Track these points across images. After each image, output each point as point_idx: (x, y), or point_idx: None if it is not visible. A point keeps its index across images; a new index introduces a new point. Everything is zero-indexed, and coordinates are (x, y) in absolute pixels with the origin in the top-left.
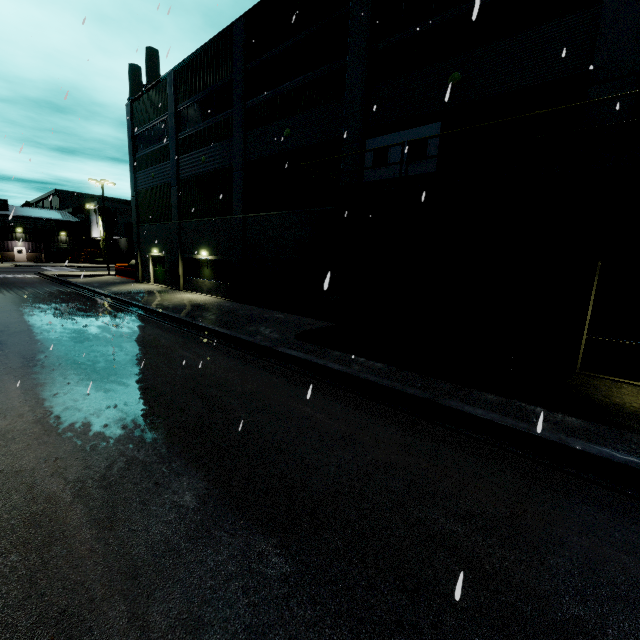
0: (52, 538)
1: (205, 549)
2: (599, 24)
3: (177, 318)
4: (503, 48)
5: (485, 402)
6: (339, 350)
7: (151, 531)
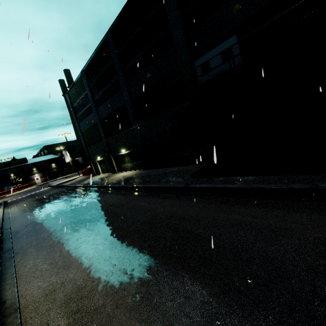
0: None
1: None
2: None
3: (125, 186)
4: None
5: None
6: (221, 176)
7: None
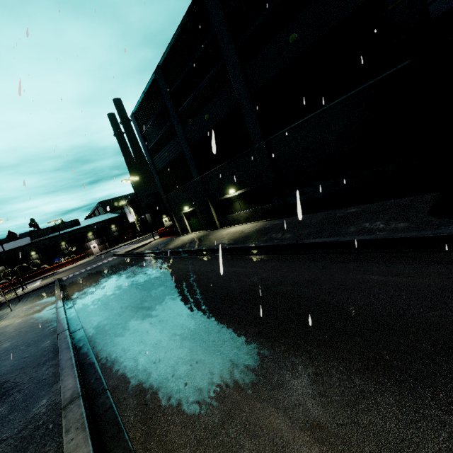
0: None
1: None
2: None
3: (273, 246)
4: None
5: None
6: None
7: None
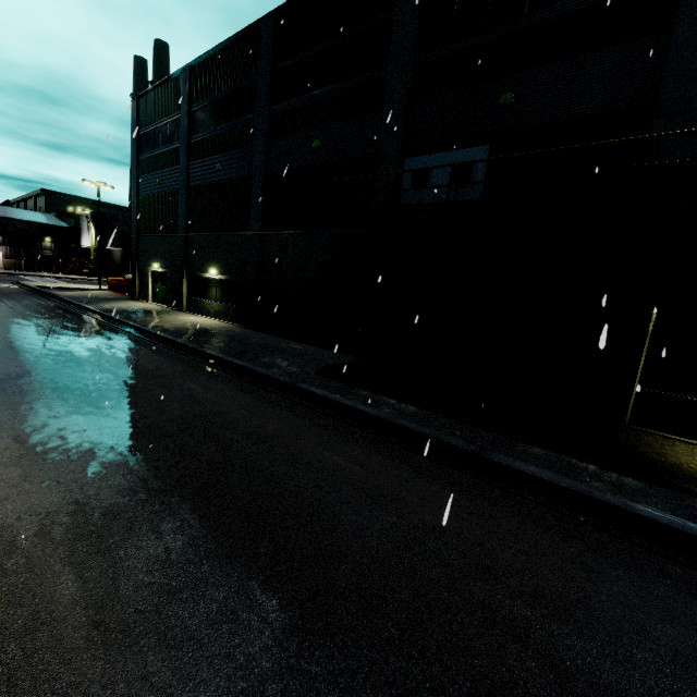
0: (36, 621)
1: (232, 638)
2: (667, 53)
3: (182, 344)
4: (562, 70)
5: (532, 456)
6: (367, 389)
7: (163, 613)
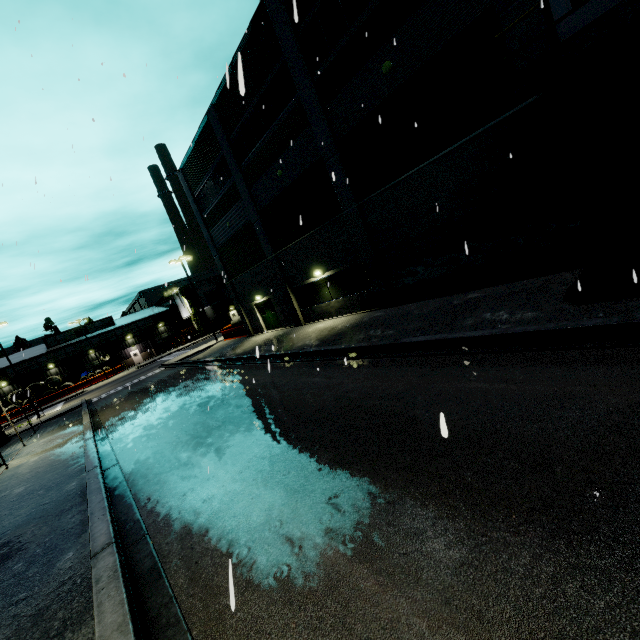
0: None
1: None
2: None
3: (366, 347)
4: None
5: None
6: None
7: None
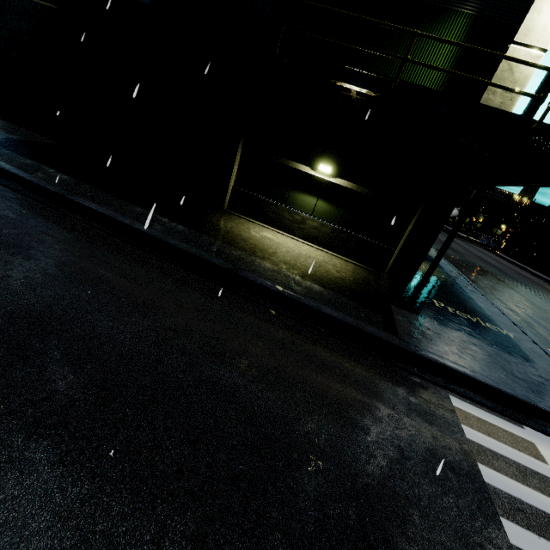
0: None
1: None
2: None
3: None
4: None
5: (132, 211)
6: (33, 160)
7: None
